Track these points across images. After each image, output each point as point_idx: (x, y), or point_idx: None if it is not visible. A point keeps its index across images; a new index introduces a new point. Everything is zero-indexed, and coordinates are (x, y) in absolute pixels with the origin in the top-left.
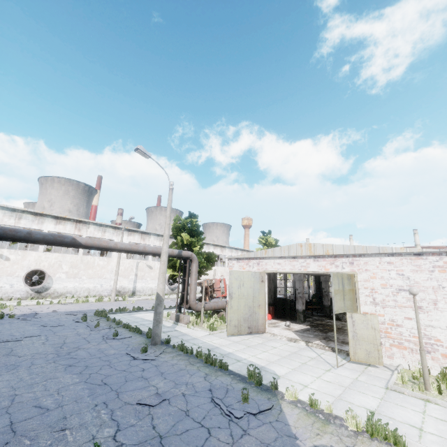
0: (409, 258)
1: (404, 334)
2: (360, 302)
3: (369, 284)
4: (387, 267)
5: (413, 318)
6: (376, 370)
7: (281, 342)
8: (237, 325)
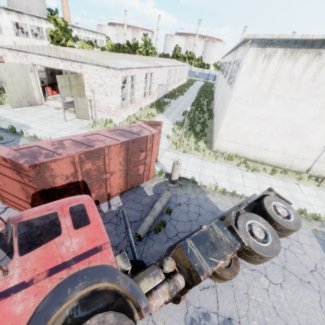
0: (104, 69)
1: (101, 106)
2: (85, 90)
3: (89, 81)
4: (96, 72)
5: (104, 99)
6: (86, 121)
7: (50, 110)
8: (17, 101)
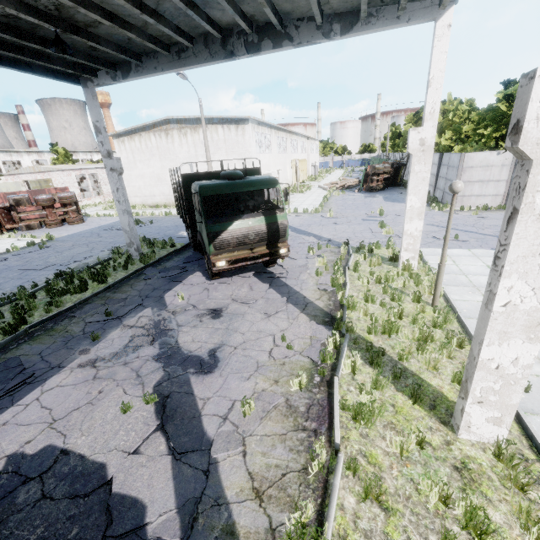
0: (62, 172)
1: None
2: None
3: (56, 183)
4: (58, 176)
5: None
6: None
7: None
8: None
